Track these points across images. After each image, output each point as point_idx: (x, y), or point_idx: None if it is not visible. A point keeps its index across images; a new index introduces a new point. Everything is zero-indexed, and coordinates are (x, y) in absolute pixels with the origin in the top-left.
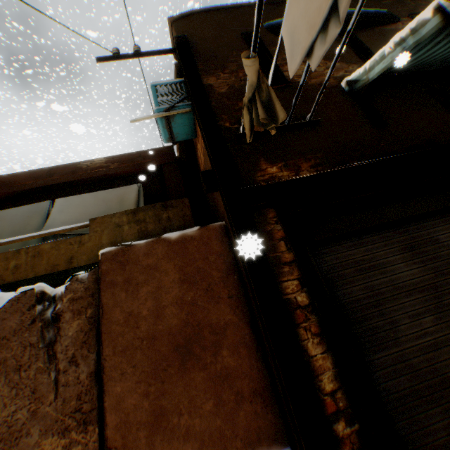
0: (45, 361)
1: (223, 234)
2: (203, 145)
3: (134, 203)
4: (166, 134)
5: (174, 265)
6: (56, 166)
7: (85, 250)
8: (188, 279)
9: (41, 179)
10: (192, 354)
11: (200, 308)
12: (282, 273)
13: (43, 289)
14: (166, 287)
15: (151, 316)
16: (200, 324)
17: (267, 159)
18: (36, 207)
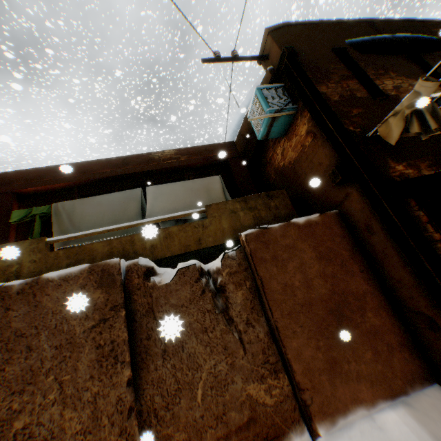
0: (225, 324)
1: (340, 220)
2: (308, 143)
3: (222, 193)
4: (264, 132)
5: (308, 245)
6: (129, 156)
7: (209, 233)
8: (323, 257)
9: (117, 168)
10: (344, 316)
11: (340, 280)
12: (436, 248)
13: (200, 264)
14: (308, 263)
15: (303, 286)
16: (344, 293)
17: (391, 159)
18: (129, 193)
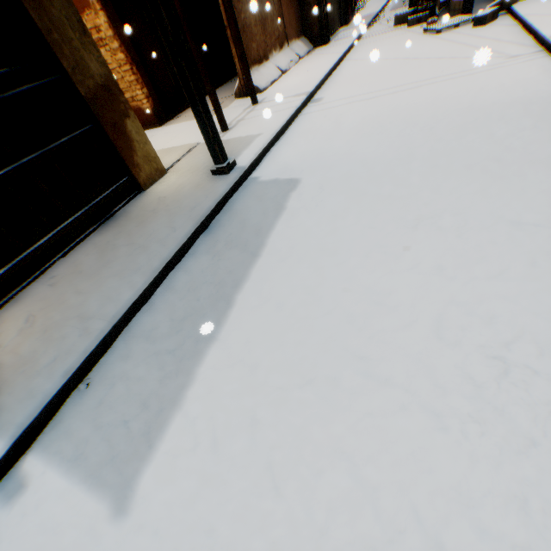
0: None
1: None
2: None
3: None
4: None
5: None
6: None
7: None
8: None
9: None
10: (291, 4)
11: None
12: None
13: None
14: None
15: None
16: None
17: None
18: None
